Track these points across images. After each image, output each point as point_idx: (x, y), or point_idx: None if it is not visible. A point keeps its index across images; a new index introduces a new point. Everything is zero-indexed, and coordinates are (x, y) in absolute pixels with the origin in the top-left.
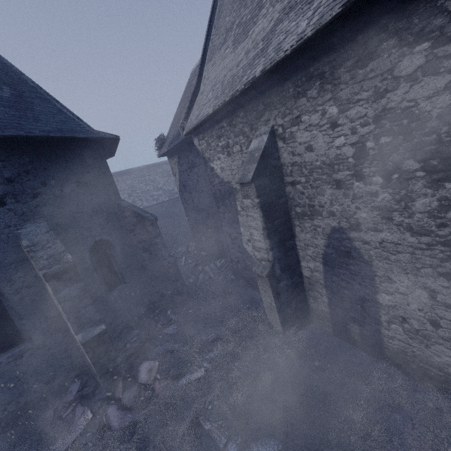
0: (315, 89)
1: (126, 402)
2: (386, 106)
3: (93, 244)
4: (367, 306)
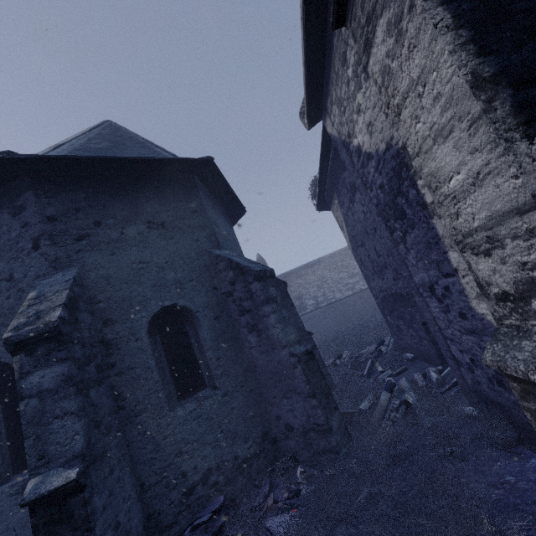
0: None
1: None
2: None
3: (162, 313)
4: None
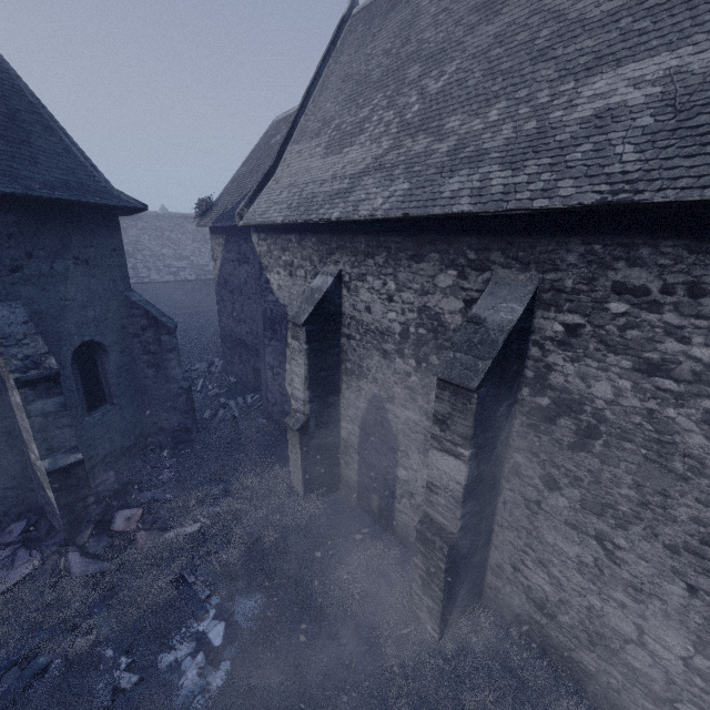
0: (382, 258)
1: (93, 549)
2: (427, 303)
3: (79, 345)
4: (388, 478)
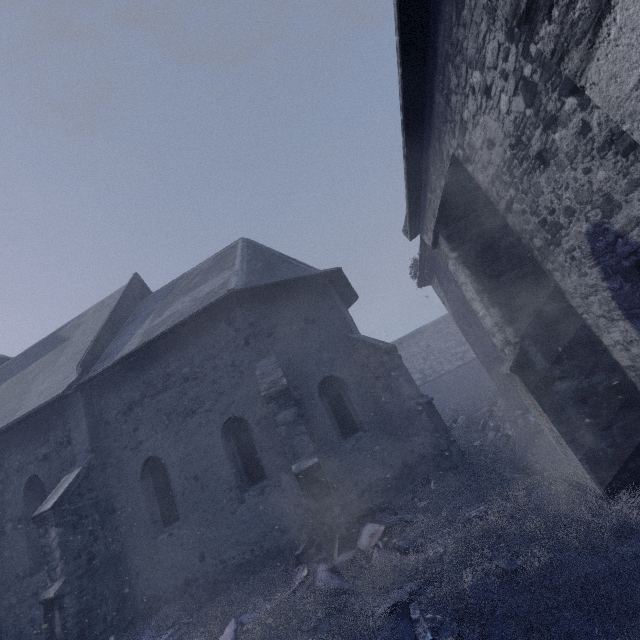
0: (452, 76)
1: (337, 563)
2: None
3: (323, 382)
4: None
